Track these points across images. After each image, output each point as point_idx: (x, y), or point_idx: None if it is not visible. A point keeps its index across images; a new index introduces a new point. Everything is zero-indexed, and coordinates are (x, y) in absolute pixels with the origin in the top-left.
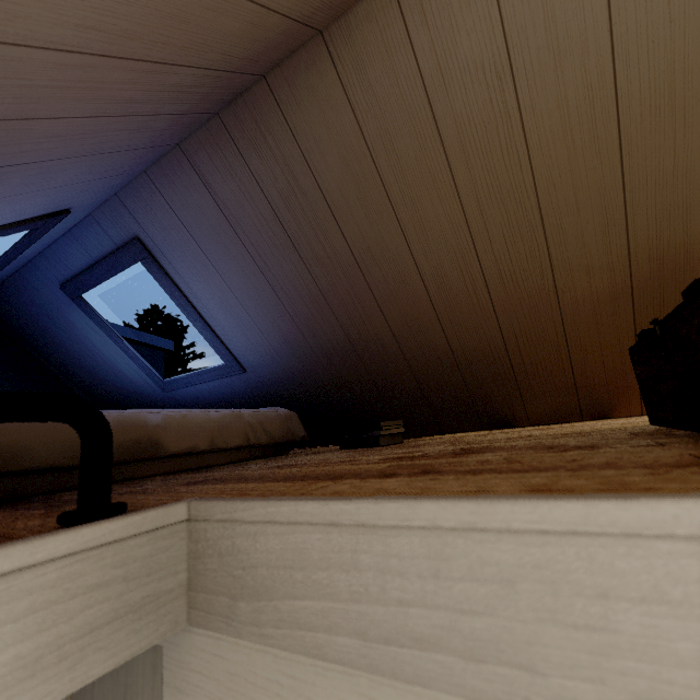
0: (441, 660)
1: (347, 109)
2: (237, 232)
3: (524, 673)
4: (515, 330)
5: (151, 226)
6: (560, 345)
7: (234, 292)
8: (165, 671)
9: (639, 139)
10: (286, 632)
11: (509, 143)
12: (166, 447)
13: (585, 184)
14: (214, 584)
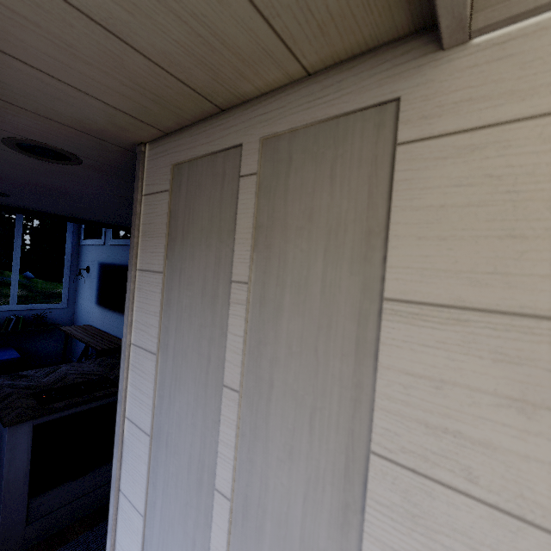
0: None
1: None
2: None
3: None
4: None
5: None
6: None
7: None
8: (404, 113)
9: None
10: None
11: None
12: None
13: None
14: None
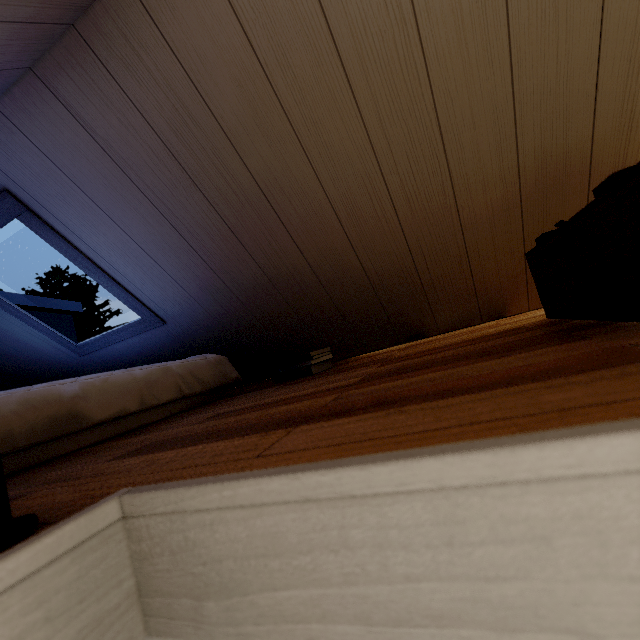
0: (467, 635)
1: (231, 17)
2: (128, 173)
3: (572, 637)
4: (423, 249)
5: (20, 175)
6: (462, 258)
7: (137, 242)
8: None
9: (527, 46)
10: (269, 628)
11: (406, 54)
12: (91, 417)
13: (480, 96)
14: (171, 586)
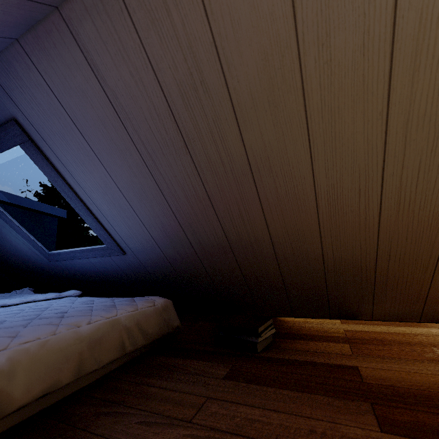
0: None
1: None
2: (126, 125)
3: None
4: (391, 250)
5: (29, 108)
6: (429, 266)
7: (118, 185)
8: None
9: None
10: None
11: None
12: (8, 403)
13: None
14: None
